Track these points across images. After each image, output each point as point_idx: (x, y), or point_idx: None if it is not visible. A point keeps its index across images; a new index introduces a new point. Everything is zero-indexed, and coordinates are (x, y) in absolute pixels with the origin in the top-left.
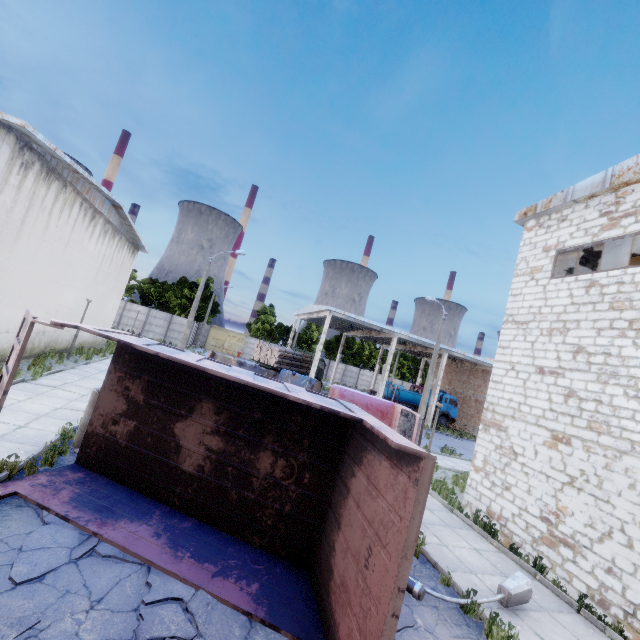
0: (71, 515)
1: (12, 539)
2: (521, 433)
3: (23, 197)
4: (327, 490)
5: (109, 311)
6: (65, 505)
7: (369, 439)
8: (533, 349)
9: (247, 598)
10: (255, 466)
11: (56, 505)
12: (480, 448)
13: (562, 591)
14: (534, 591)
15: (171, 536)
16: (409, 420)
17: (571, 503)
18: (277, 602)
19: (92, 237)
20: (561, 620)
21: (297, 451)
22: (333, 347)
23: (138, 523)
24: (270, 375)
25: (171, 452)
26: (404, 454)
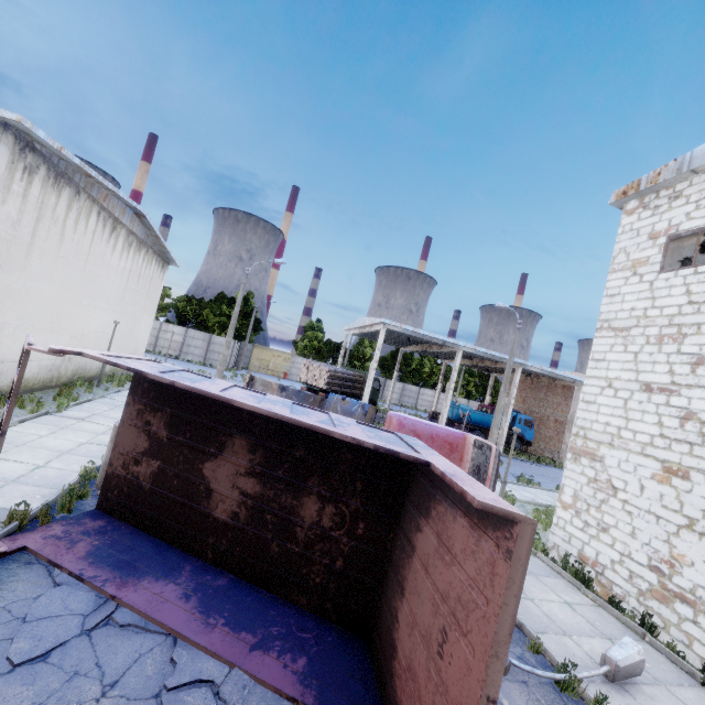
0: (86, 574)
1: (16, 606)
2: (622, 464)
3: (30, 207)
4: (386, 543)
5: (141, 333)
6: (80, 561)
7: (438, 485)
8: (637, 361)
9: (292, 678)
10: (298, 514)
11: (70, 562)
12: (569, 481)
13: (680, 657)
14: (644, 657)
15: (202, 597)
16: (483, 452)
17: (690, 551)
18: (329, 683)
19: (115, 251)
20: (682, 697)
21: (348, 496)
22: (389, 364)
23: (164, 582)
24: (316, 400)
25: (201, 497)
26: (488, 512)
